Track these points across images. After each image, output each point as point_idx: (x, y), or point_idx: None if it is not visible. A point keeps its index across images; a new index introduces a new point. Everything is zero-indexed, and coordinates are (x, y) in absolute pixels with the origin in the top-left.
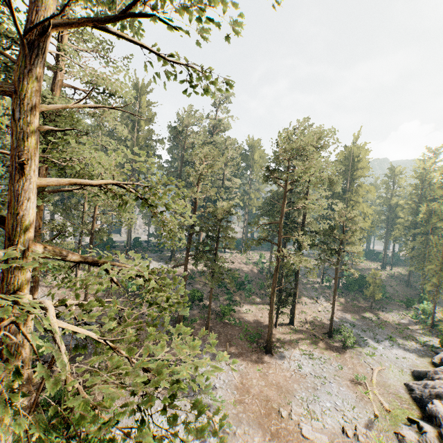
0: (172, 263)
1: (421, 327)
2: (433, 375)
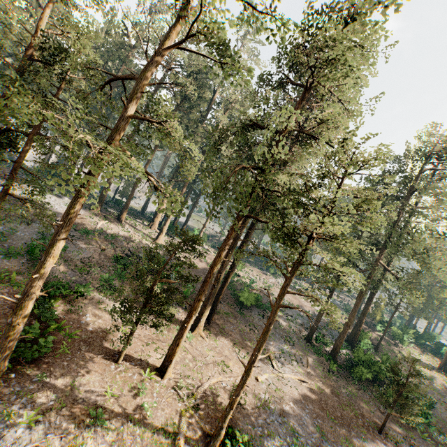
0: (90, 211)
1: None
2: None
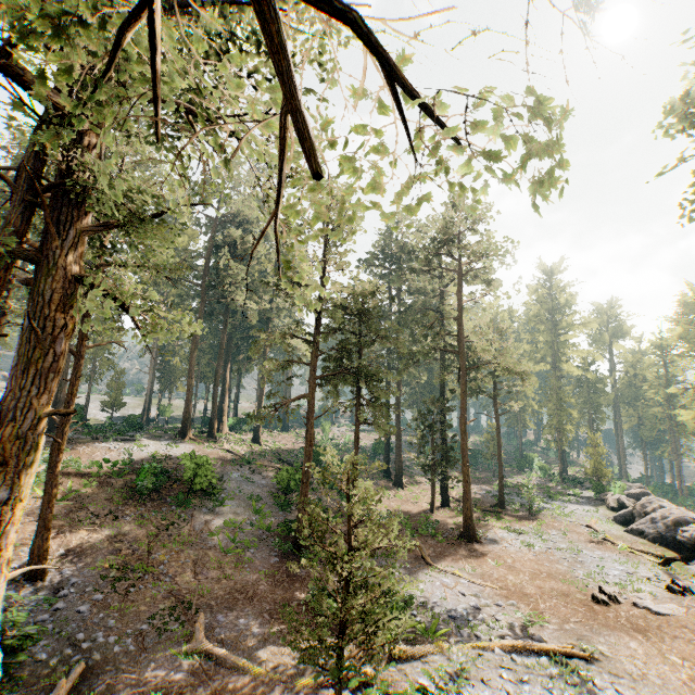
0: (191, 441)
1: (555, 484)
2: (644, 510)
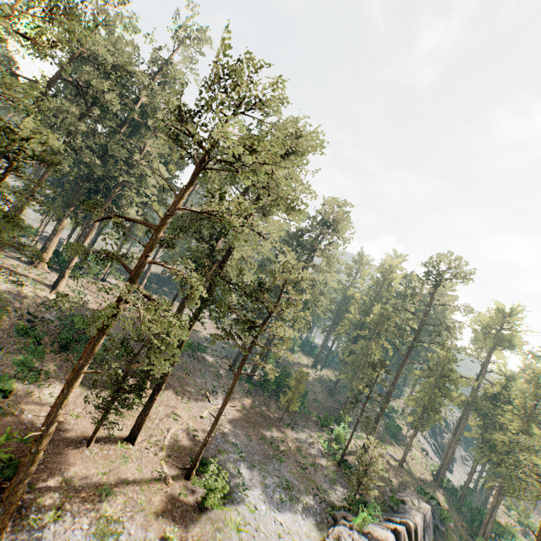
0: None
1: (328, 463)
2: None
